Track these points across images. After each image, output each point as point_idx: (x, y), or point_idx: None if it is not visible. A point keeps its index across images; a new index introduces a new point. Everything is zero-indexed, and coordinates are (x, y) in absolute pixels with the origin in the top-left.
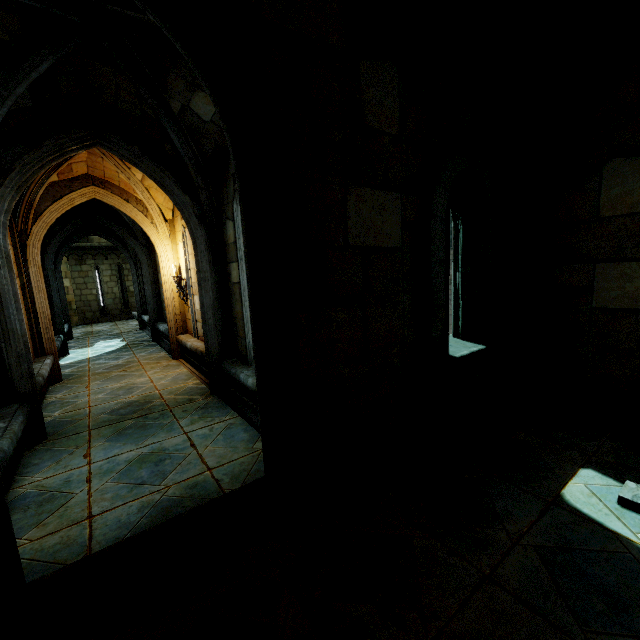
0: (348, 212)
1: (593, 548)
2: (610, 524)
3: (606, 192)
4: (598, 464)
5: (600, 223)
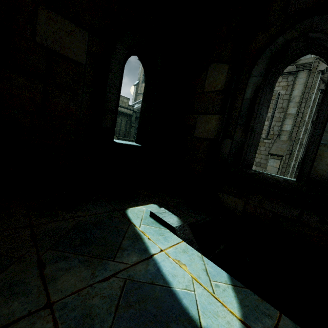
0: (38, 21)
1: (111, 225)
2: (134, 220)
3: (208, 79)
4: (163, 204)
5: (203, 94)
